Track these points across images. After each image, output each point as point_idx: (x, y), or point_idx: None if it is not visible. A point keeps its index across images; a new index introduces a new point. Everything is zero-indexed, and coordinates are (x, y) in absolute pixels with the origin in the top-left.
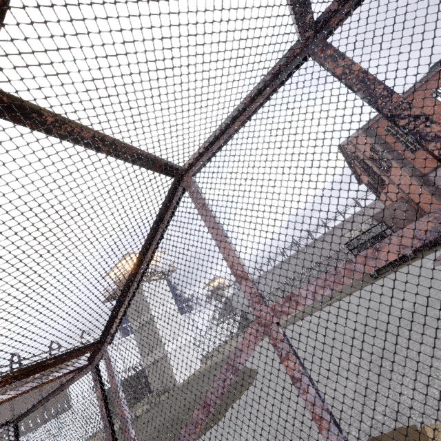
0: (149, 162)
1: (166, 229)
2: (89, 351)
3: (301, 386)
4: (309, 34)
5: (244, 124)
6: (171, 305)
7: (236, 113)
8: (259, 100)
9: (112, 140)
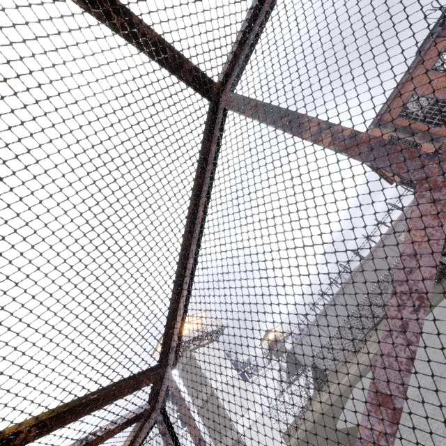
0: (175, 61)
1: (214, 173)
2: (148, 382)
3: None
4: None
5: None
6: (229, 371)
7: None
8: None
9: (125, 6)
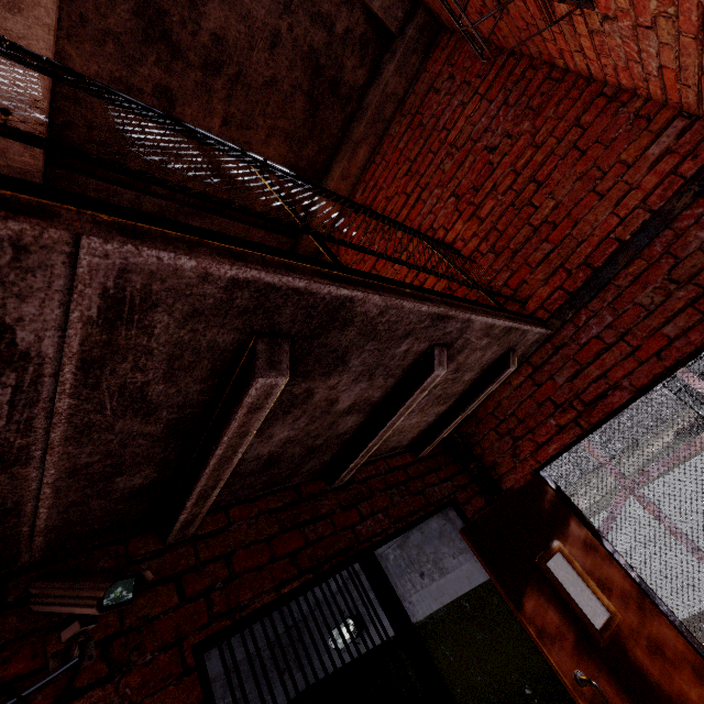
0: None
1: None
2: None
3: (660, 519)
4: None
5: None
6: None
7: None
8: None
9: None
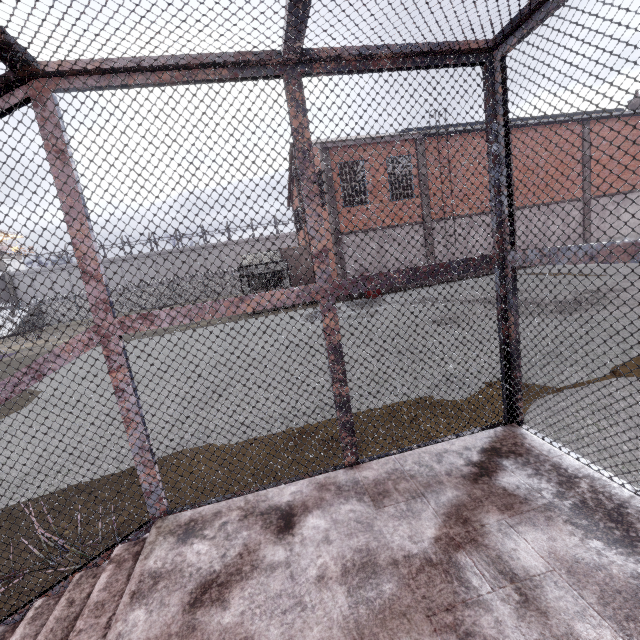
0: None
1: None
2: None
3: (123, 396)
4: (293, 58)
5: (177, 84)
6: None
7: (173, 63)
8: (209, 74)
9: None
